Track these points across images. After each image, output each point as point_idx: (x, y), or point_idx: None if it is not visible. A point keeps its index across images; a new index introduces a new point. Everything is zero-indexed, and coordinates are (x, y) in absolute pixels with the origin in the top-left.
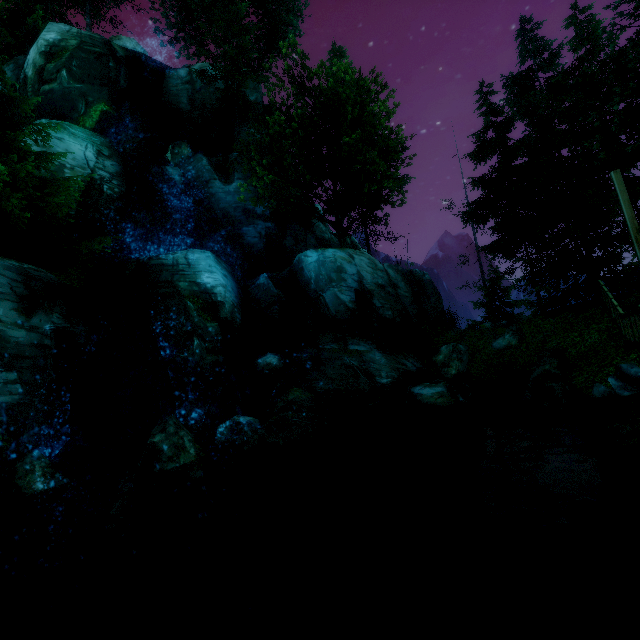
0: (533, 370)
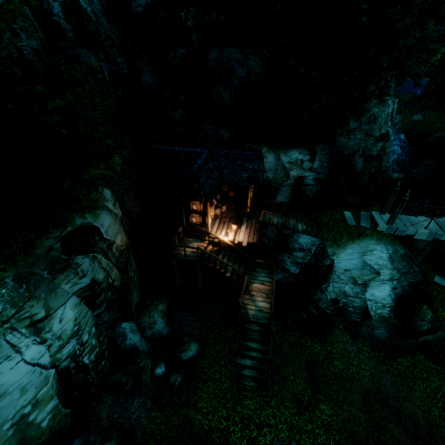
0: (435, 134)
